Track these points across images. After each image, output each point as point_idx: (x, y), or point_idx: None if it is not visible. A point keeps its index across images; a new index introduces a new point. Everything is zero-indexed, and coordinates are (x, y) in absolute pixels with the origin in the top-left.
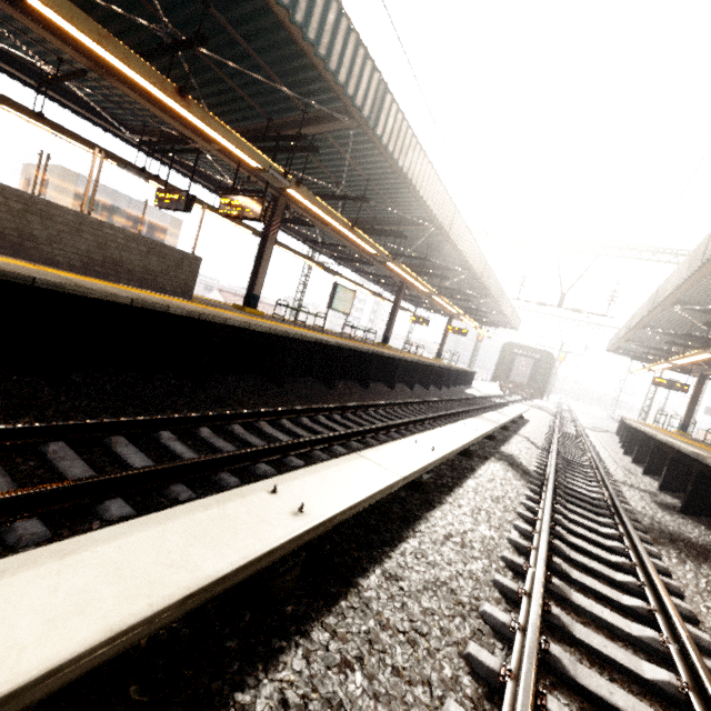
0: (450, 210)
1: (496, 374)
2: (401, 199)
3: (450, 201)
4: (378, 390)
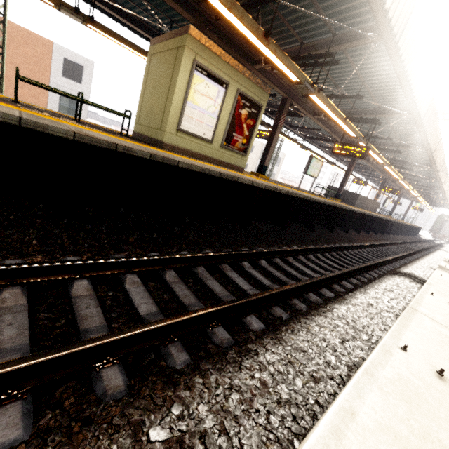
0: (447, 186)
1: (431, 229)
2: (431, 182)
3: (448, 184)
4: (406, 236)
